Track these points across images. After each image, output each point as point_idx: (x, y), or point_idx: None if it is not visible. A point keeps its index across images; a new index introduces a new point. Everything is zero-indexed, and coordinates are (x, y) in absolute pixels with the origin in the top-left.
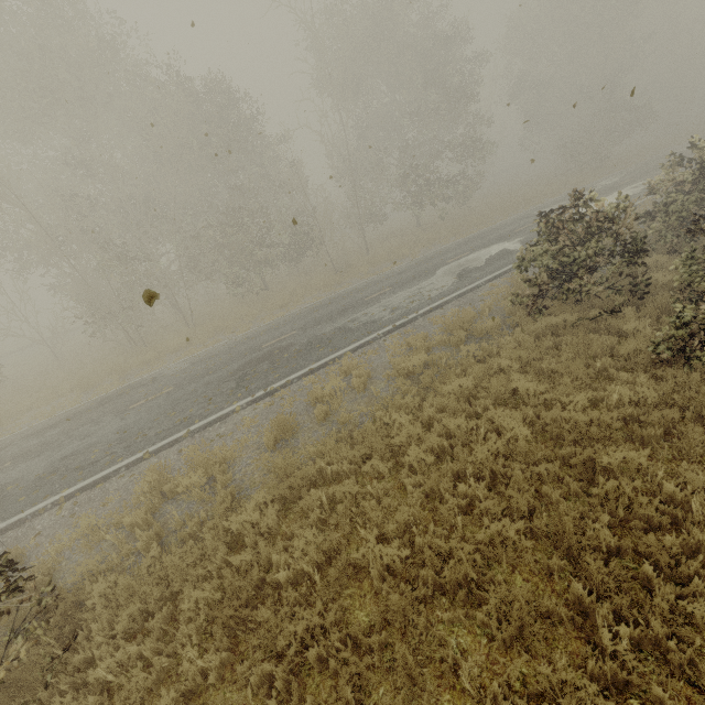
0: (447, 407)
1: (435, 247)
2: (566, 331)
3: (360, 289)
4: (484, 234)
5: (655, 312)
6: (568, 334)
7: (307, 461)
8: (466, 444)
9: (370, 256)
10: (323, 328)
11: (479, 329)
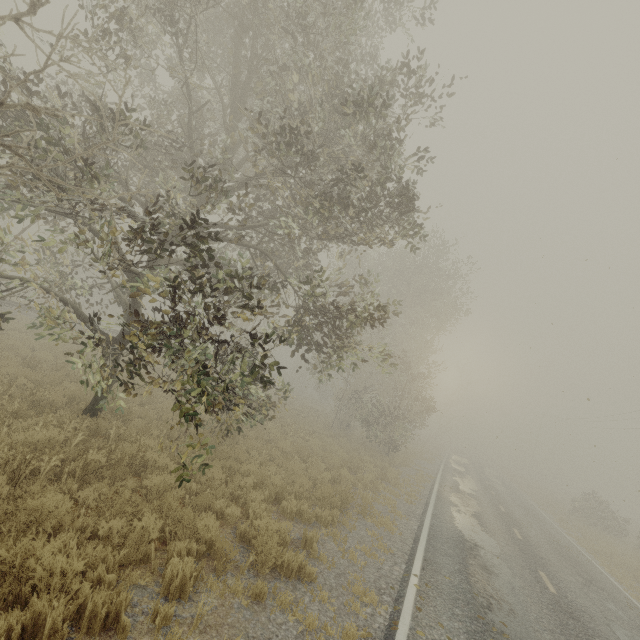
0: None
1: None
2: None
3: None
4: None
5: None
6: None
7: None
8: None
9: None
10: None
11: None
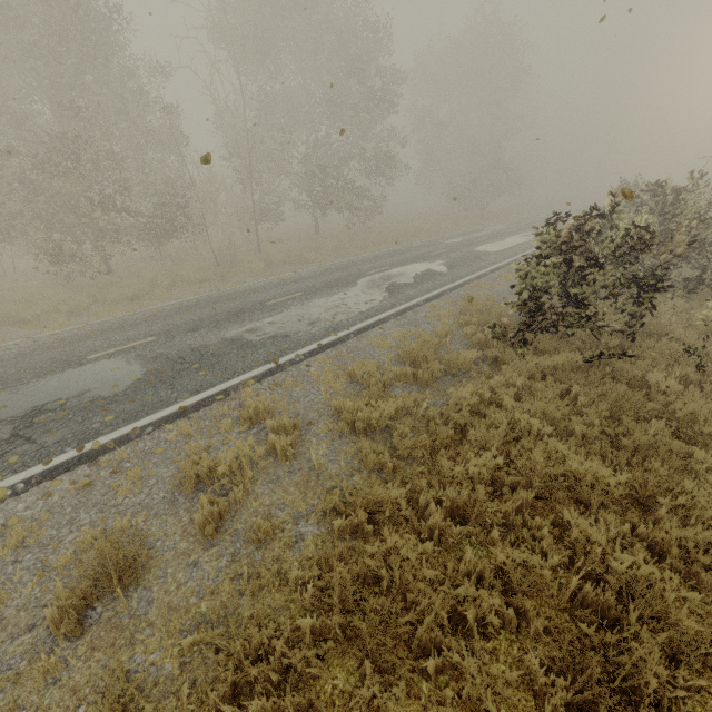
0: (465, 504)
1: (343, 257)
2: (565, 374)
3: (257, 289)
4: (397, 251)
5: (671, 361)
6: (579, 380)
7: (173, 667)
8: (525, 593)
9: (263, 254)
10: (203, 337)
11: (453, 362)
